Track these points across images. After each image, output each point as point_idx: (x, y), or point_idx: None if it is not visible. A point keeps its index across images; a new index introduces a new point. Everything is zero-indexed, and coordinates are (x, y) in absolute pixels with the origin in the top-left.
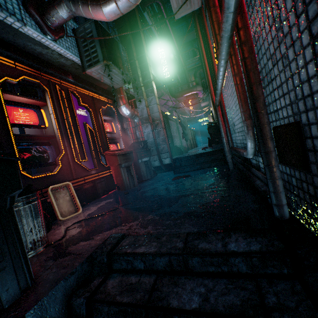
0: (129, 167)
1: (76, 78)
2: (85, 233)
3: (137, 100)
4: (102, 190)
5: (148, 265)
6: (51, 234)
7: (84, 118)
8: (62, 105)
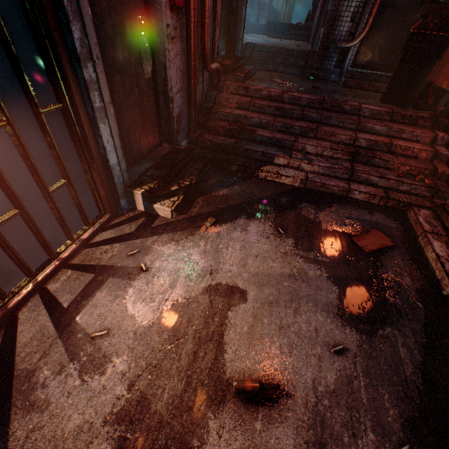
0: None
1: None
2: None
3: None
4: None
5: (268, 51)
6: None
7: None
8: None
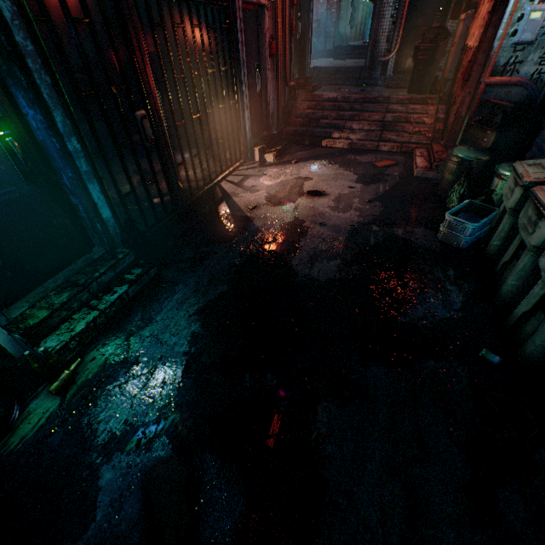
0: None
1: None
2: None
3: None
4: None
5: (330, 71)
6: None
7: None
8: None
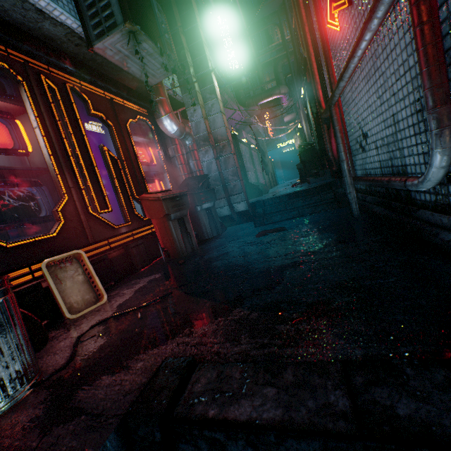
0: (183, 218)
1: (79, 65)
2: (112, 351)
3: (189, 108)
4: (141, 258)
5: None
6: (50, 351)
7: (100, 137)
8: (55, 112)
